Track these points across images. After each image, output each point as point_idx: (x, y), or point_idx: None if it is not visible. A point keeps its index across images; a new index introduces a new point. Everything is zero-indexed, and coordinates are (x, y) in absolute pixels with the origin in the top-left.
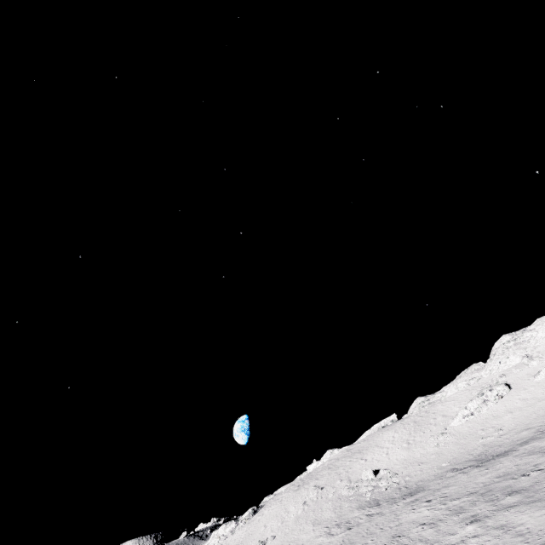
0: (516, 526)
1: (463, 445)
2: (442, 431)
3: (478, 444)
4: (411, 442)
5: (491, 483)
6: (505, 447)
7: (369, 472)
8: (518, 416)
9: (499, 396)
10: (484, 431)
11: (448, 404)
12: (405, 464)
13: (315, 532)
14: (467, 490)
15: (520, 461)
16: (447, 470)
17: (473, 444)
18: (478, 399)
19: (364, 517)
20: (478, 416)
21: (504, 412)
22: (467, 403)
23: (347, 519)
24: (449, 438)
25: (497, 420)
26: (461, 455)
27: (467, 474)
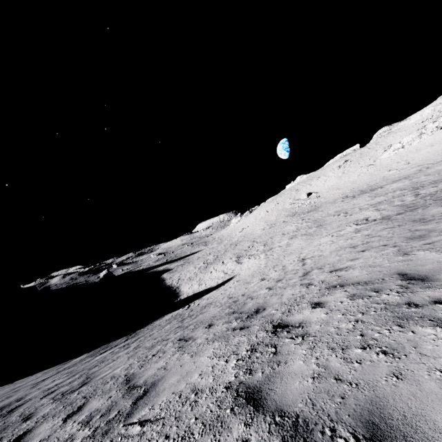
0: (289, 247)
1: (373, 176)
2: (371, 163)
3: (381, 176)
4: (345, 172)
5: (328, 216)
6: (386, 182)
7: (304, 195)
8: (432, 151)
9: (438, 128)
10: (397, 164)
11: (398, 135)
12: (329, 189)
13: (262, 227)
14: (317, 218)
15: (359, 202)
16: (343, 196)
17: (379, 176)
18: (414, 133)
19: (281, 222)
20: (406, 149)
21: (427, 146)
22: (405, 137)
23: (277, 222)
24: (370, 169)
25: (415, 153)
26: (364, 184)
27: (339, 204)
